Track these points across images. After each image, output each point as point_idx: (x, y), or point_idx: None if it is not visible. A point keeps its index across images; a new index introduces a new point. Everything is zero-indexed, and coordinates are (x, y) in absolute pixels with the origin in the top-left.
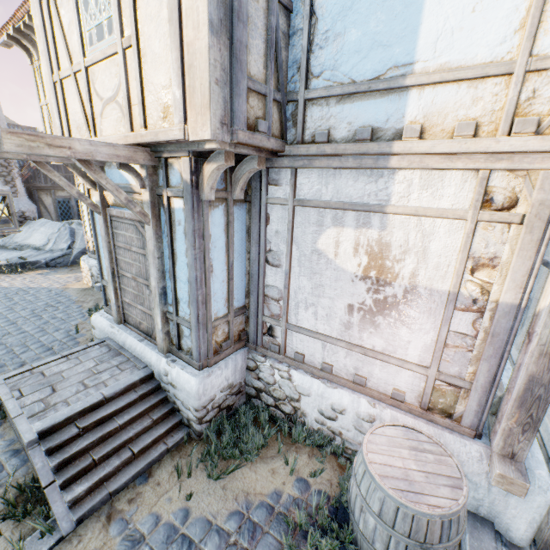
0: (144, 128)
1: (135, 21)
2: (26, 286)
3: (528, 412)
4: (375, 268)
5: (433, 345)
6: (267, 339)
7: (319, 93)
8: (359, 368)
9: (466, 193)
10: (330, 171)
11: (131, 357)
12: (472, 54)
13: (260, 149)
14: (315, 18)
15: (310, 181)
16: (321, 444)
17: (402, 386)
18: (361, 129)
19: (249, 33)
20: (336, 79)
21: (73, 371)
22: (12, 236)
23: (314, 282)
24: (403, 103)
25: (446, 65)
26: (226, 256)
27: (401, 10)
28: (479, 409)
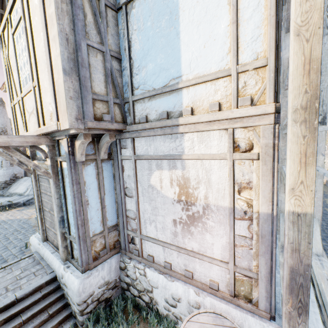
0: (43, 125)
1: (36, 73)
2: (7, 219)
3: (297, 297)
4: (184, 194)
5: (228, 246)
6: (132, 246)
7: (138, 97)
8: (187, 264)
9: (223, 143)
10: (151, 137)
11: (45, 265)
12: (209, 68)
13: (109, 130)
14: (132, 61)
15: (142, 144)
16: (170, 327)
17: (215, 277)
18: (161, 113)
19: (92, 72)
20: (146, 89)
21: (4, 279)
22: (8, 188)
23: (152, 205)
24: (180, 97)
25: (197, 75)
26: (99, 193)
27: (171, 52)
28: (268, 295)
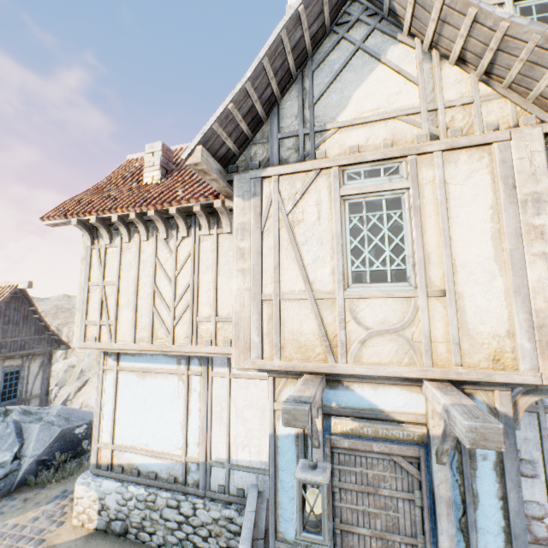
0: (461, 366)
1: (453, 281)
2: None
3: None
4: None
5: None
6: None
7: None
8: None
9: None
10: None
11: None
12: None
13: None
14: None
15: None
16: None
17: None
18: None
19: None
20: None
21: None
22: None
23: None
24: None
25: None
26: None
27: None
28: None
